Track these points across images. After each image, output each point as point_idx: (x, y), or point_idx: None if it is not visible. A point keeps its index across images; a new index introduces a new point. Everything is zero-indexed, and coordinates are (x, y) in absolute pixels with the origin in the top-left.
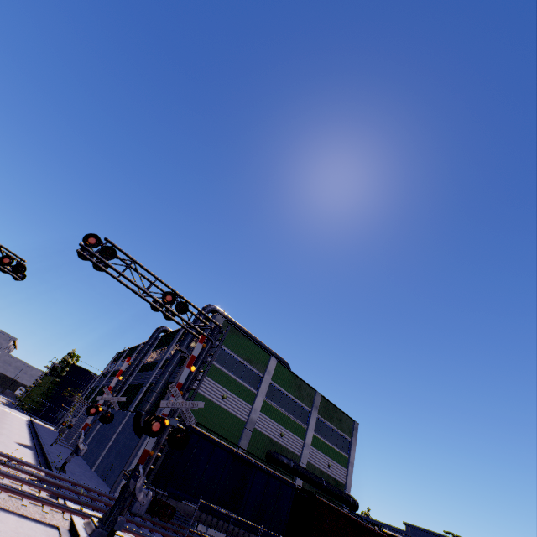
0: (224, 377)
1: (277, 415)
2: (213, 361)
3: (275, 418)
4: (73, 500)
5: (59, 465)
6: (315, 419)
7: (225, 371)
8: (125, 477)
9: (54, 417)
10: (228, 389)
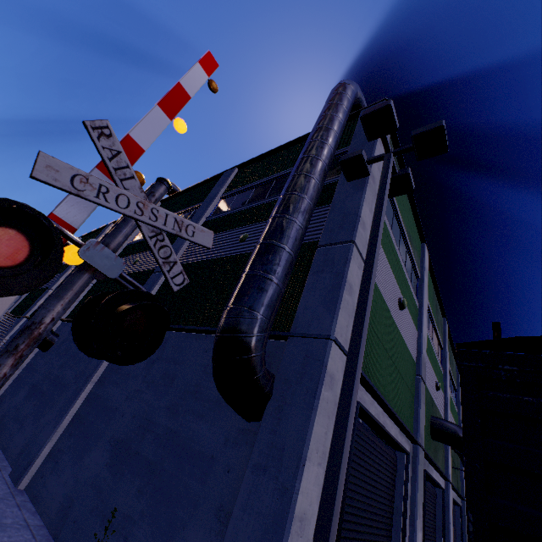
0: (395, 260)
1: (430, 352)
2: None
3: (430, 357)
4: None
5: None
6: (448, 361)
7: (395, 245)
8: None
9: None
10: (400, 289)
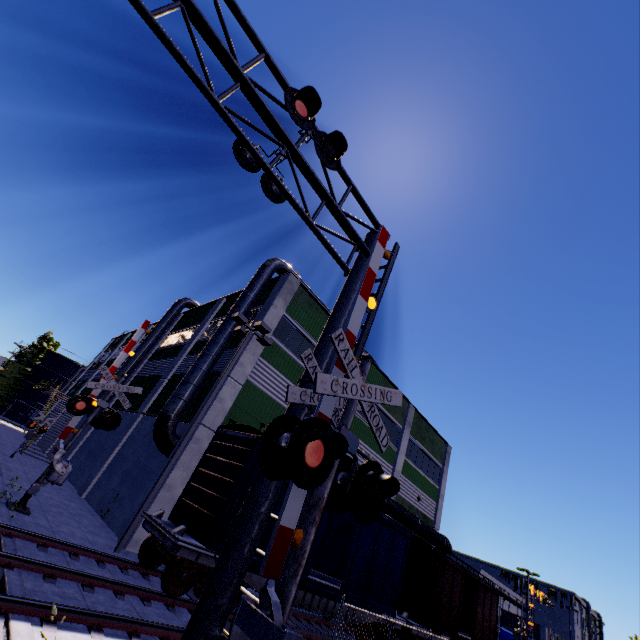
0: (297, 372)
1: (363, 432)
2: (283, 345)
3: (361, 435)
4: (32, 612)
5: (19, 495)
6: (407, 440)
7: (299, 362)
8: (149, 529)
9: (26, 417)
10: None
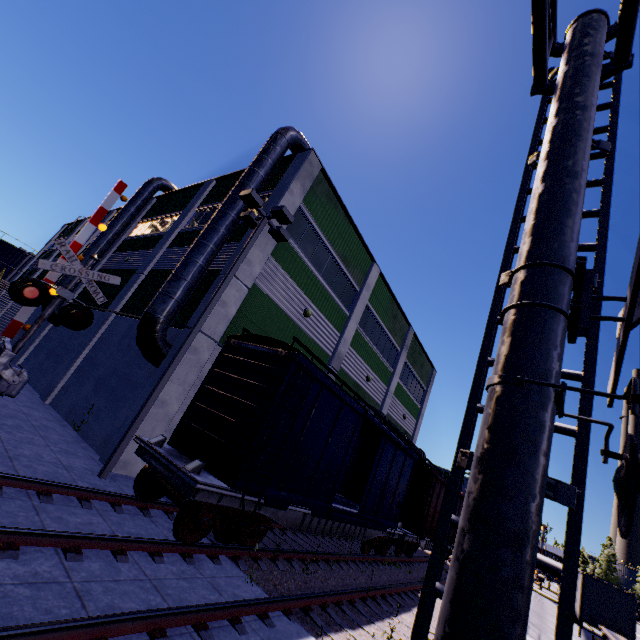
0: (309, 280)
1: (366, 352)
2: (296, 245)
3: (364, 355)
4: None
5: None
6: (402, 363)
7: (312, 269)
8: (148, 459)
9: None
10: (313, 302)
